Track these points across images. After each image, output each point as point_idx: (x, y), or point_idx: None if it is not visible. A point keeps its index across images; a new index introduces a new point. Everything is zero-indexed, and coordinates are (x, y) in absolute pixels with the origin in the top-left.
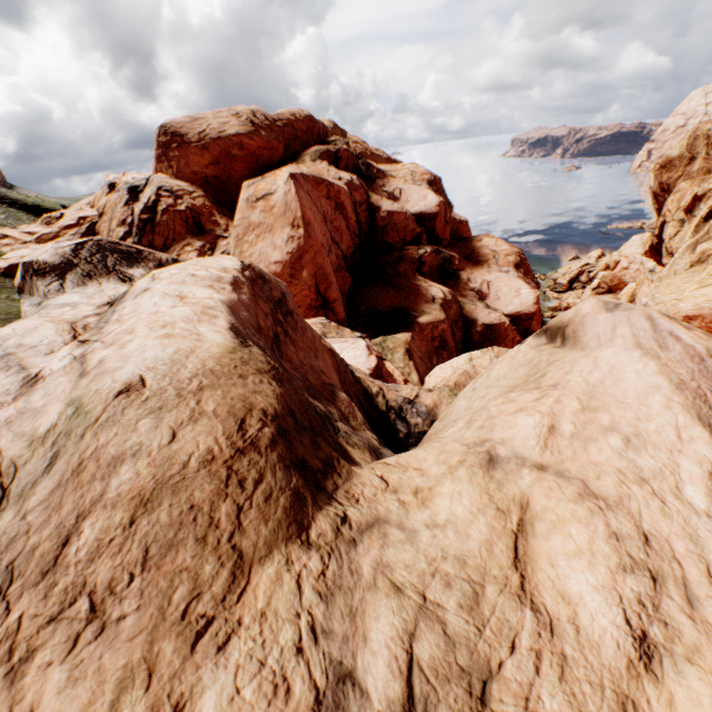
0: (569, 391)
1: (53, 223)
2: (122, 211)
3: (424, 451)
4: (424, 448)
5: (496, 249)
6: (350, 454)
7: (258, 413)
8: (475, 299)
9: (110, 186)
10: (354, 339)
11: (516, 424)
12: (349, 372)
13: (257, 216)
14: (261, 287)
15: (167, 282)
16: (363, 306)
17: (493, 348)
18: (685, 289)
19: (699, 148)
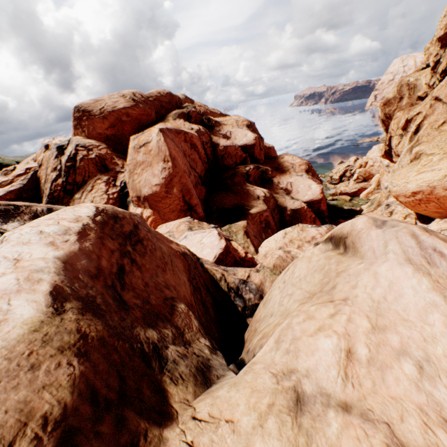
0: (358, 307)
1: (9, 173)
2: (54, 162)
3: (237, 391)
4: (237, 387)
5: (293, 162)
6: (170, 400)
7: (35, 425)
8: (284, 194)
9: (46, 146)
10: (209, 230)
11: (317, 348)
12: (200, 265)
13: (141, 157)
14: (112, 226)
15: (13, 243)
16: (214, 206)
17: (299, 225)
18: (410, 176)
19: (404, 92)
